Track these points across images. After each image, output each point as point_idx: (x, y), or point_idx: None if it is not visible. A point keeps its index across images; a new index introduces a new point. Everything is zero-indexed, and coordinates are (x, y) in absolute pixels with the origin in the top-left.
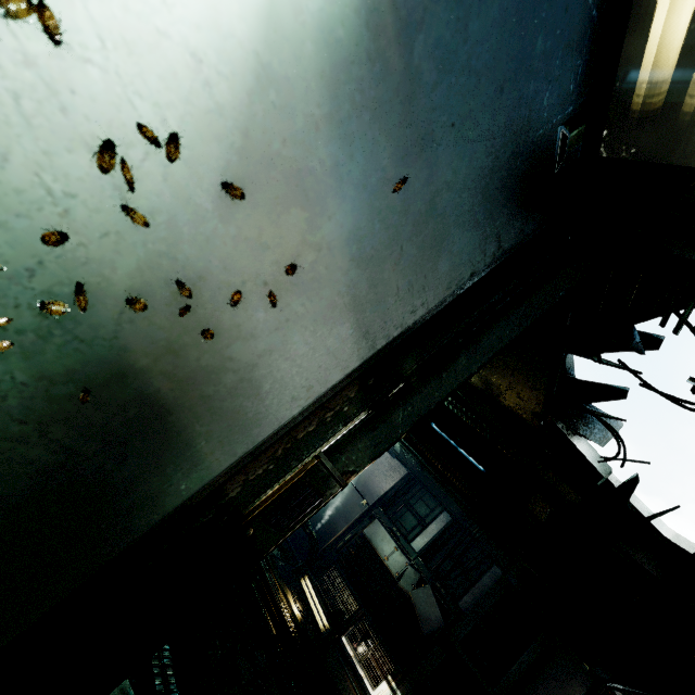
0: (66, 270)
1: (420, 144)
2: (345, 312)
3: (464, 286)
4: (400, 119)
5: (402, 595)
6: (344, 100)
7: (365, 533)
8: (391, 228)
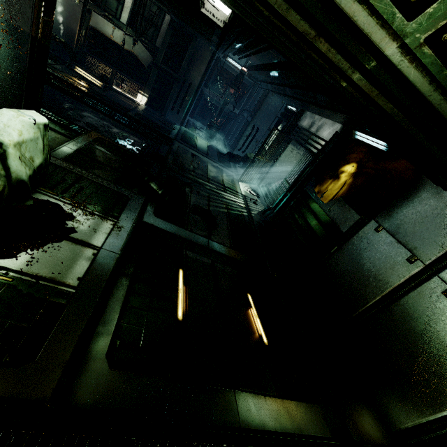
0: None
1: None
2: None
3: None
4: None
5: (129, 54)
6: None
7: (92, 26)
8: None
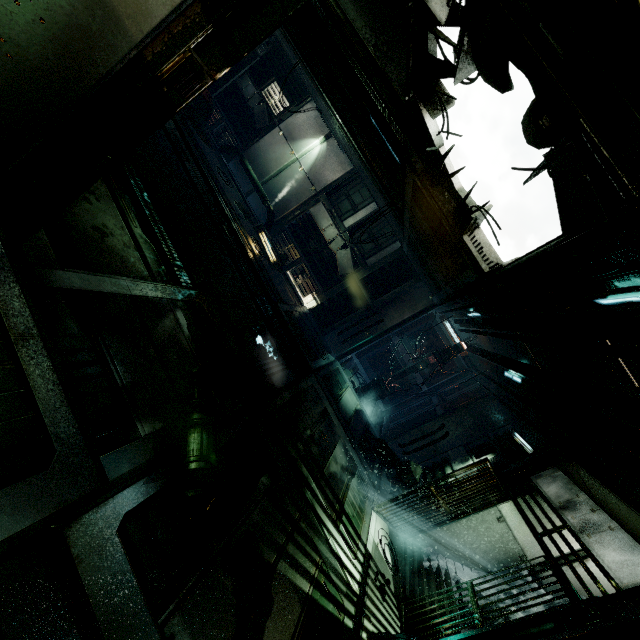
0: None
1: None
2: None
3: None
4: None
5: (330, 253)
6: None
7: (310, 212)
8: None
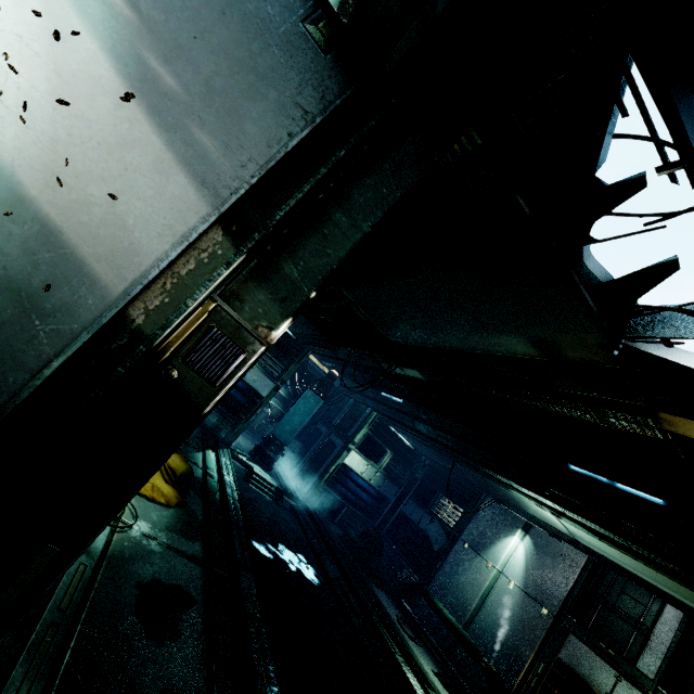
0: None
1: (176, 53)
2: (174, 165)
3: (287, 145)
4: (151, 42)
5: None
6: (108, 39)
7: (562, 659)
8: (182, 105)
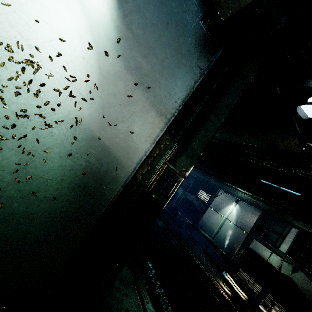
0: (74, 113)
1: (148, 50)
2: (149, 108)
3: (193, 87)
4: (138, 47)
5: (285, 278)
6: (120, 50)
7: (250, 248)
8: (152, 77)
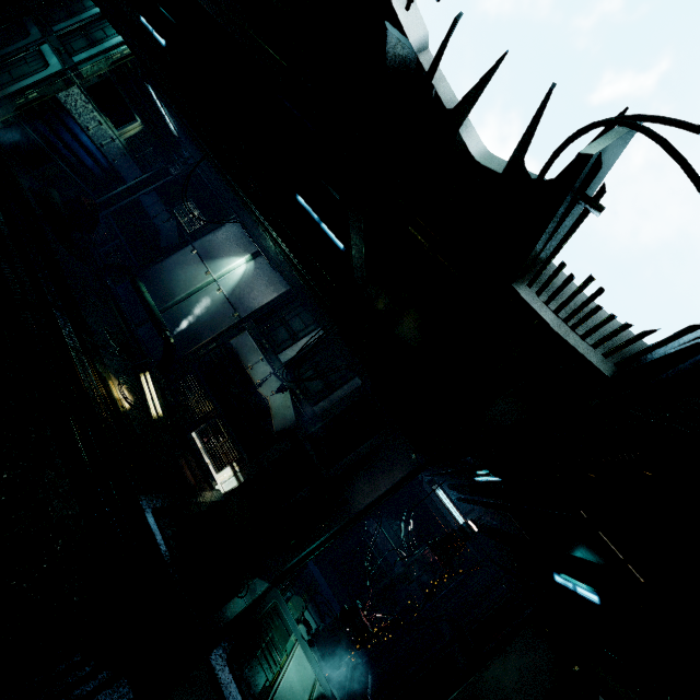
0: None
1: None
2: None
3: None
4: None
5: (261, 400)
6: None
7: (231, 344)
8: None
